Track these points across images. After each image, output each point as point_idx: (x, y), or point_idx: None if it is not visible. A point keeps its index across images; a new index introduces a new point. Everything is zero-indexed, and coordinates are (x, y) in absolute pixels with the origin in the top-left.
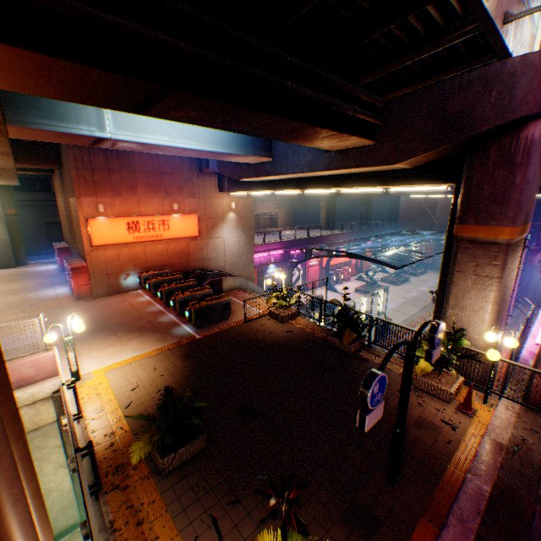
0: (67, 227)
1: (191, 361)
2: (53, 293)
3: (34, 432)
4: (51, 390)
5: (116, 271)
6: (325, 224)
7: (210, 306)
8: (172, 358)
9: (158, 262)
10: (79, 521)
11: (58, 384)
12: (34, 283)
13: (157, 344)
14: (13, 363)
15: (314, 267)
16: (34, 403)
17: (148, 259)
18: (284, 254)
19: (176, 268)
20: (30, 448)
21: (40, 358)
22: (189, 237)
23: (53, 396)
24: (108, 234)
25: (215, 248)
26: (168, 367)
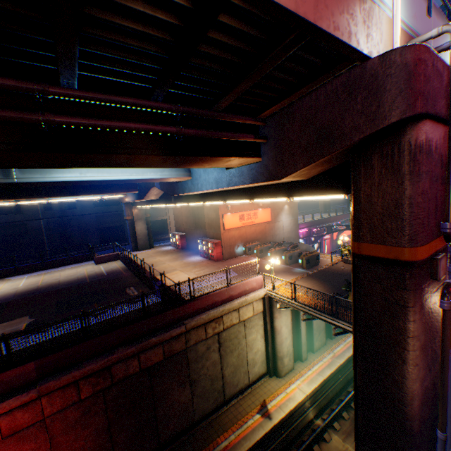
0: (185, 222)
1: (321, 281)
2: (196, 259)
3: (255, 315)
4: (263, 294)
5: (233, 244)
6: (323, 209)
7: (310, 256)
8: (309, 281)
9: (251, 238)
10: (266, 372)
11: (265, 291)
12: (175, 255)
13: (292, 276)
14: (250, 279)
15: (327, 240)
16: (256, 300)
17: (246, 236)
18: (307, 231)
19: (259, 241)
20: (254, 324)
21: (257, 278)
22: (266, 221)
23: (262, 297)
24: (231, 222)
25: (278, 228)
26: (312, 283)
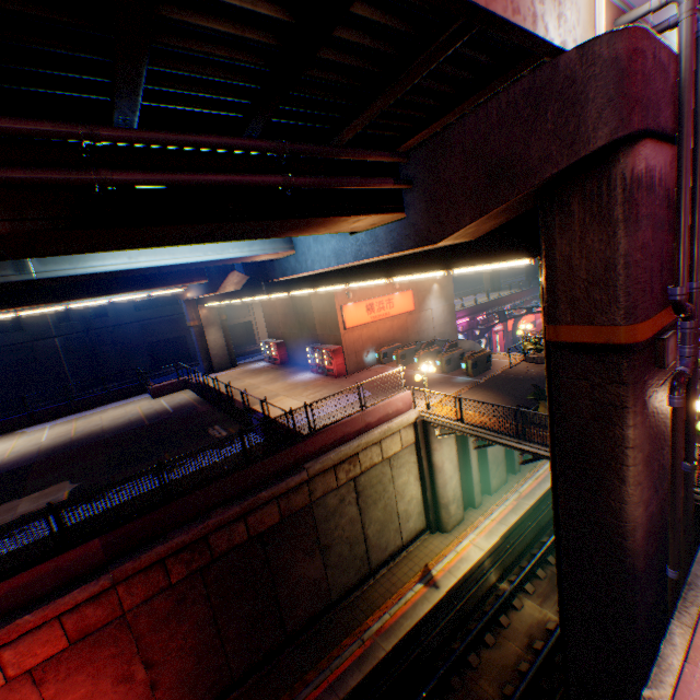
0: (283, 323)
1: (496, 392)
2: (306, 378)
3: (404, 449)
4: (413, 418)
5: (360, 350)
6: (490, 285)
7: (478, 358)
8: (479, 393)
9: (386, 338)
10: (425, 527)
11: (416, 413)
12: (274, 375)
13: (454, 388)
14: (393, 398)
15: (499, 333)
16: (405, 427)
17: (379, 336)
18: (469, 322)
19: (399, 342)
20: (403, 461)
21: (403, 396)
22: (407, 312)
23: (412, 423)
24: (354, 317)
25: (425, 320)
26: (483, 396)
